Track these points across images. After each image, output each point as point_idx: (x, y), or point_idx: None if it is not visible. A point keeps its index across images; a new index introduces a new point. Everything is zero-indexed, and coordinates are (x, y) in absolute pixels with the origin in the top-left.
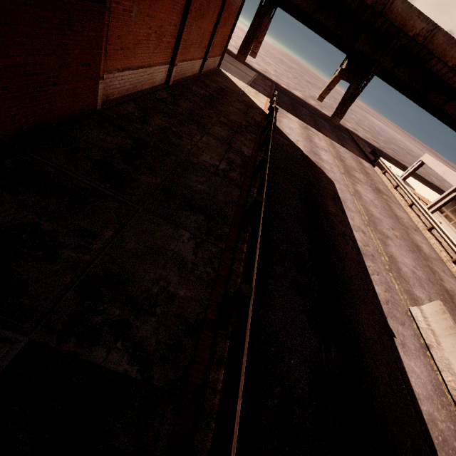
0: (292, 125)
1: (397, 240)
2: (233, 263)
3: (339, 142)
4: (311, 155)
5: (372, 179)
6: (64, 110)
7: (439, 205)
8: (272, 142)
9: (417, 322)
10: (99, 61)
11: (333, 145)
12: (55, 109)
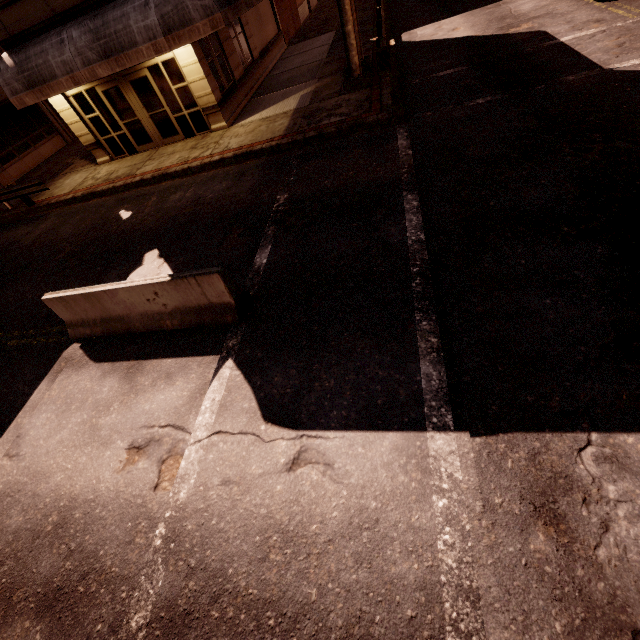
0: None
1: None
2: None
3: None
4: None
5: None
6: (297, 25)
7: None
8: None
9: None
10: (295, 1)
11: None
12: (296, 25)
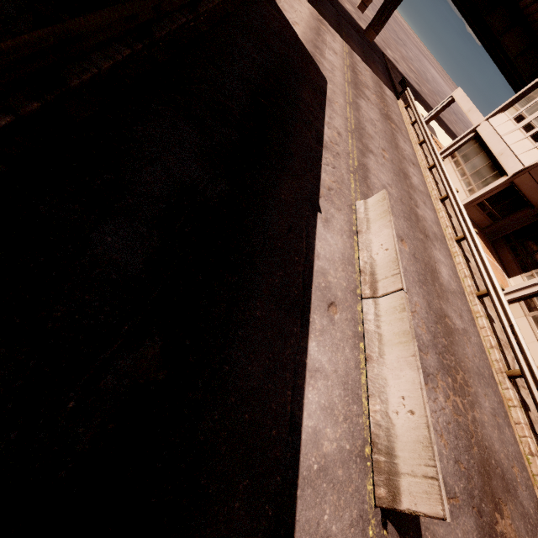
0: (298, 6)
1: (383, 160)
2: (93, 53)
3: (362, 58)
4: (309, 45)
5: (388, 106)
6: None
7: (453, 149)
8: (251, 2)
9: (357, 213)
10: None
11: (352, 55)
12: None
